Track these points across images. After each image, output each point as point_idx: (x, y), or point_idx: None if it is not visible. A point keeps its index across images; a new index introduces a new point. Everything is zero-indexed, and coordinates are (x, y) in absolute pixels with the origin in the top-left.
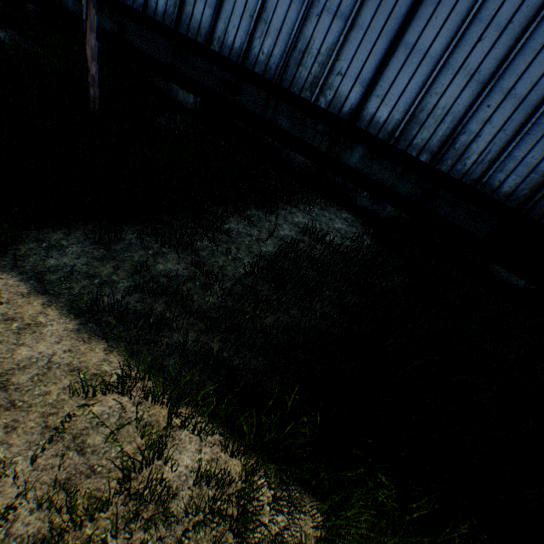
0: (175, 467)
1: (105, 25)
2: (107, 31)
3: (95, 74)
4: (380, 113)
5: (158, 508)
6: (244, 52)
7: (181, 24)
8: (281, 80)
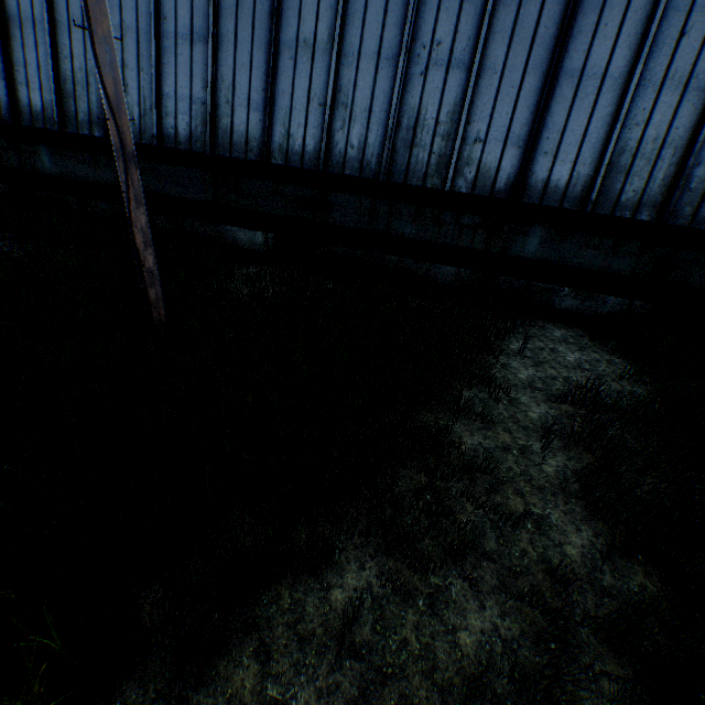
0: None
1: (105, 176)
2: (109, 183)
3: (152, 265)
4: (556, 174)
5: None
6: (323, 153)
7: (218, 143)
8: (390, 173)
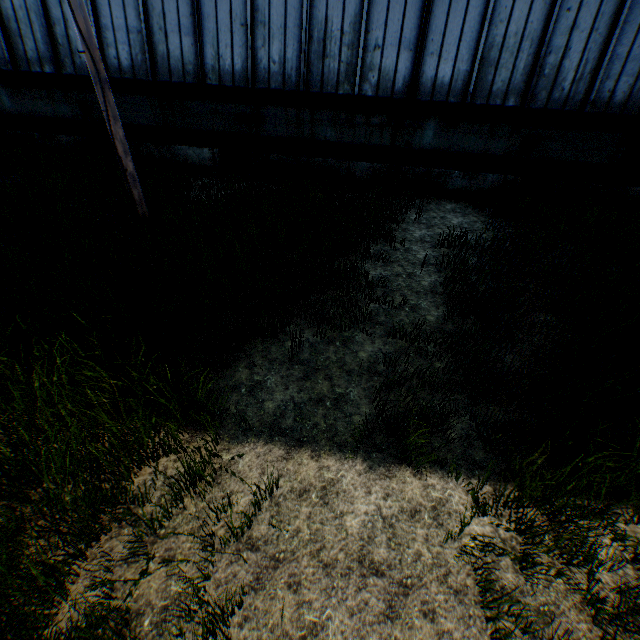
0: (602, 565)
1: (62, 111)
2: (67, 117)
3: (133, 170)
4: (441, 73)
5: (636, 619)
6: (250, 70)
7: (158, 70)
8: (308, 84)
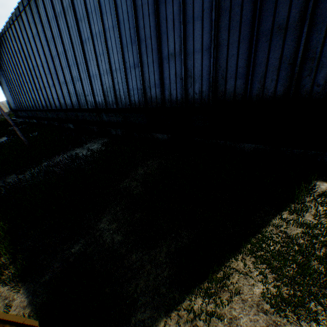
0: None
1: (55, 116)
2: (56, 117)
3: (24, 139)
4: (99, 100)
5: None
6: (72, 105)
7: (62, 106)
8: (81, 106)
